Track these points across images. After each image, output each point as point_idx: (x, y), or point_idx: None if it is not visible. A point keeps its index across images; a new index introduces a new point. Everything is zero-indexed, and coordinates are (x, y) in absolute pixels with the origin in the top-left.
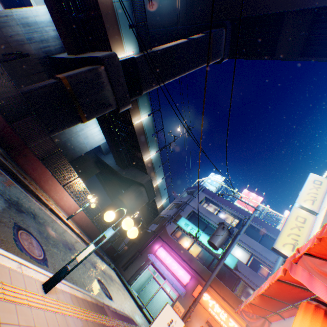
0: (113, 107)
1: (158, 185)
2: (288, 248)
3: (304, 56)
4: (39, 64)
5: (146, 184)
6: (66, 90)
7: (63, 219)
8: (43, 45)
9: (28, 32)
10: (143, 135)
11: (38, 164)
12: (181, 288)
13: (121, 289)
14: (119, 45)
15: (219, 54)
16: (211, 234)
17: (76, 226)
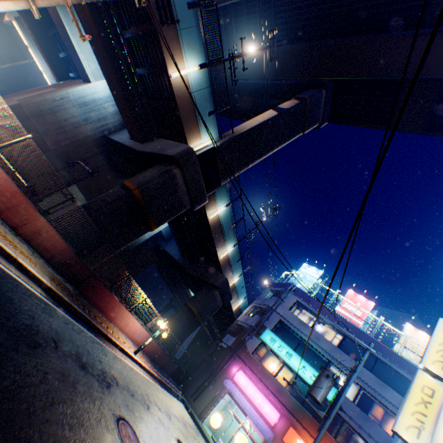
0: (187, 207)
1: (234, 283)
2: (412, 433)
3: (432, 130)
4: (95, 145)
5: (221, 286)
6: (137, 201)
7: (132, 356)
8: (100, 124)
9: (84, 113)
10: (219, 229)
11: (105, 293)
12: (267, 431)
13: (196, 436)
14: (196, 136)
15: (316, 120)
16: (306, 354)
17: (142, 355)
